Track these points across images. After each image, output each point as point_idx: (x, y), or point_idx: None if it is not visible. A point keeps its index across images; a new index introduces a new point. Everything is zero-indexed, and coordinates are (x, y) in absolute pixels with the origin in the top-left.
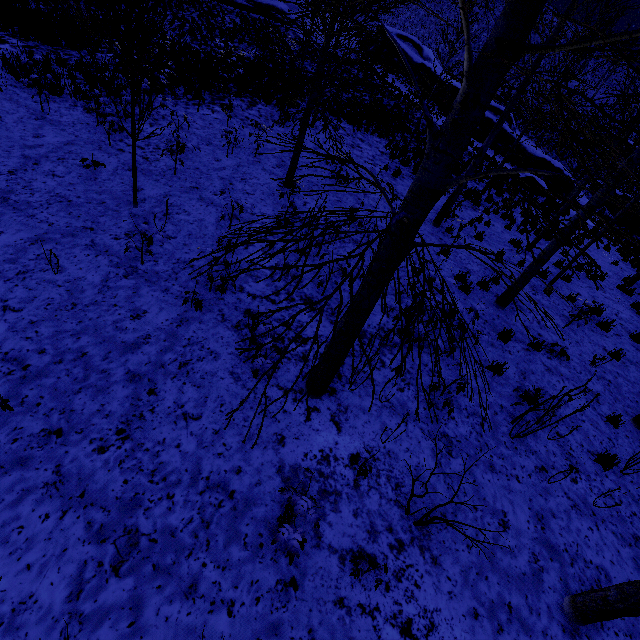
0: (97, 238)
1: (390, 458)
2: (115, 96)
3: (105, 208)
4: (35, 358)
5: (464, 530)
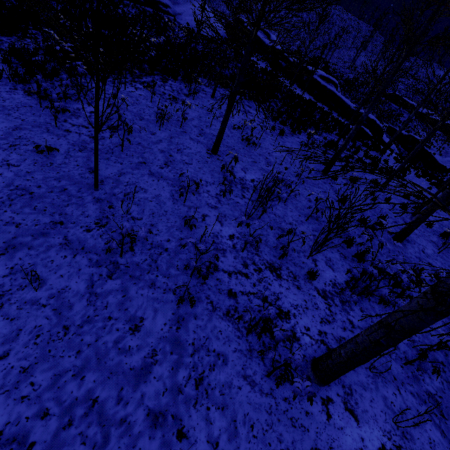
0: (69, 233)
1: (407, 441)
2: (51, 78)
3: (68, 195)
4: (38, 428)
5: None
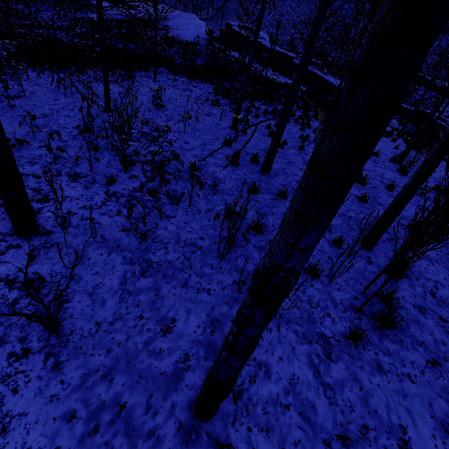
0: None
1: (72, 280)
2: None
3: None
4: None
5: (114, 336)
